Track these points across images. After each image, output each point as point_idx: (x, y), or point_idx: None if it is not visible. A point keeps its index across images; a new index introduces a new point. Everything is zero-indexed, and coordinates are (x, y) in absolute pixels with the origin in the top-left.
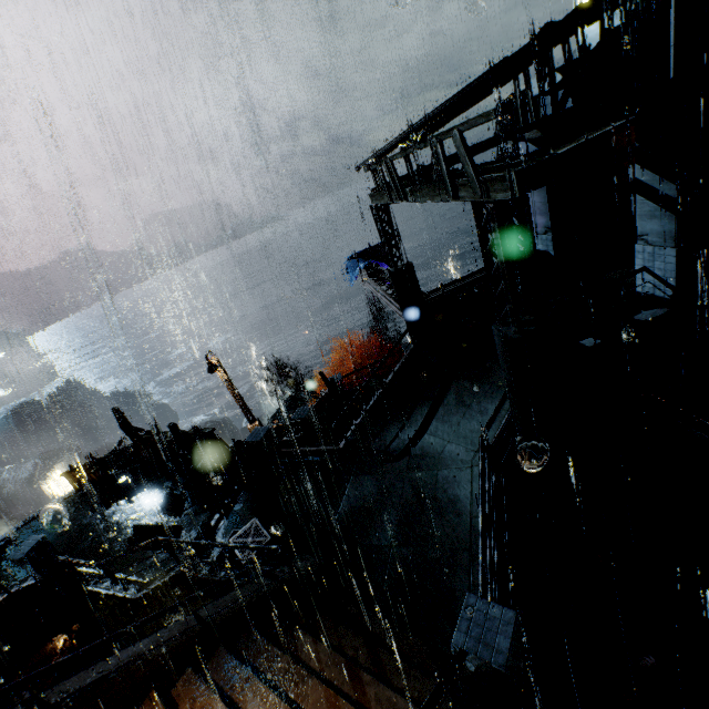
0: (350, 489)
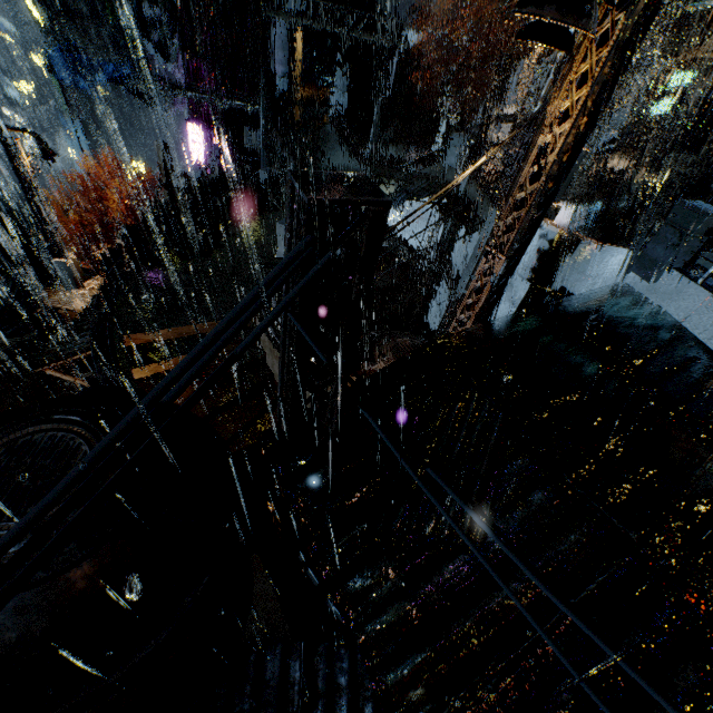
0: None
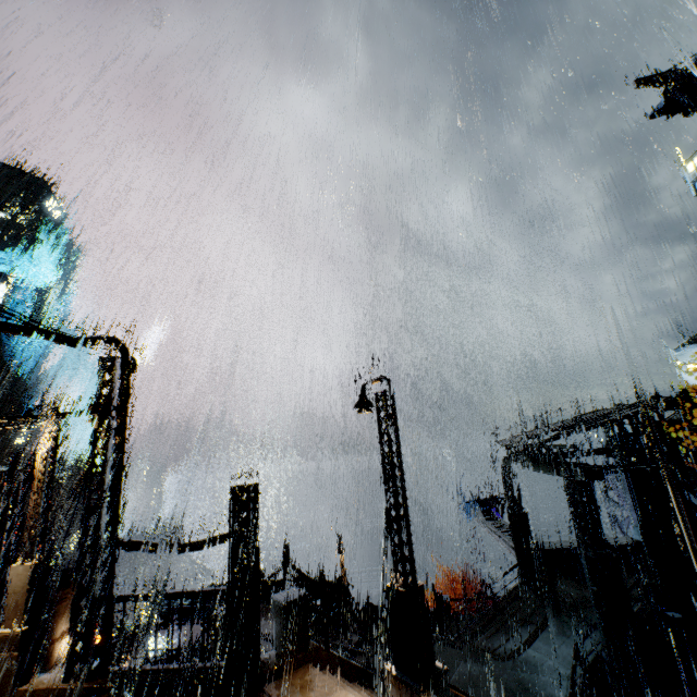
0: (461, 668)
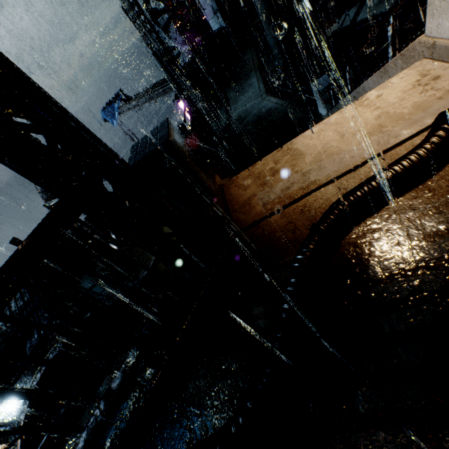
0: None
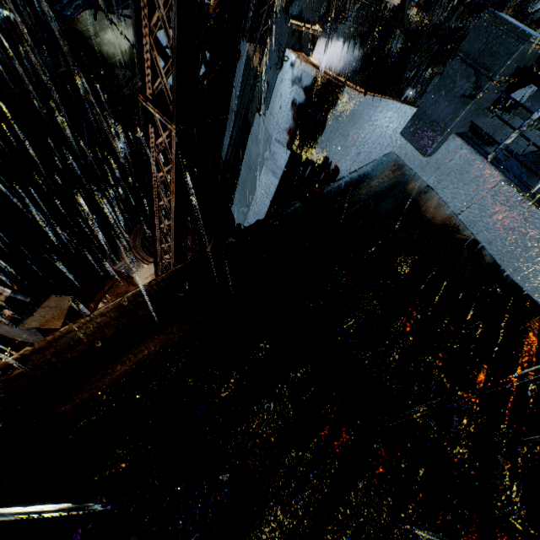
0: None
